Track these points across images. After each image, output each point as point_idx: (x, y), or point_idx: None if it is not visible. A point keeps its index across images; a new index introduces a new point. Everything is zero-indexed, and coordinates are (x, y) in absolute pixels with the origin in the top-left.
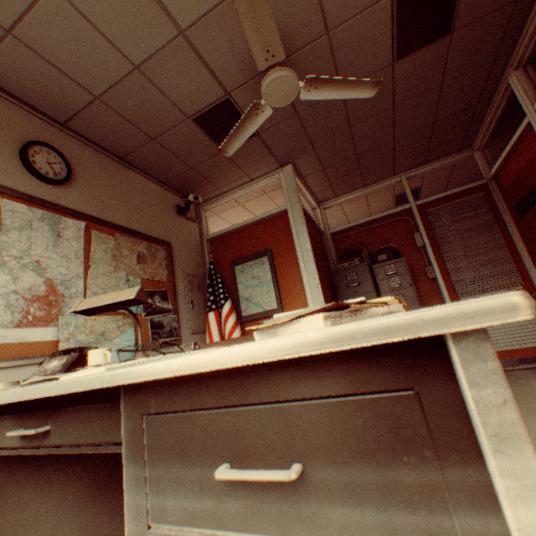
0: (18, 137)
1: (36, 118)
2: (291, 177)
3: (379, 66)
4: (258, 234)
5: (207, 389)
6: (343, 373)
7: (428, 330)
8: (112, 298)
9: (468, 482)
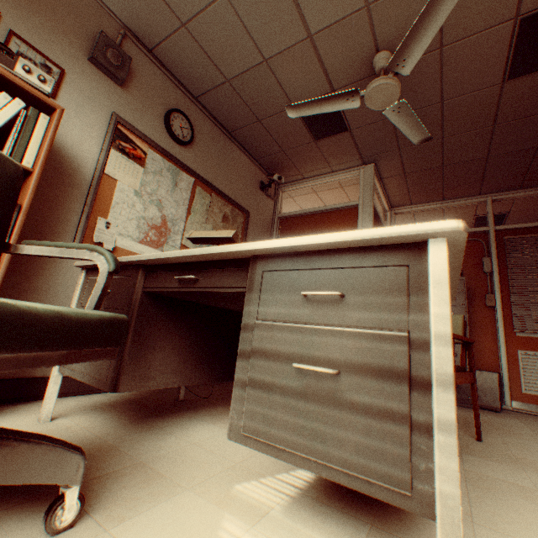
0: (166, 104)
1: (179, 91)
2: (369, 176)
3: (487, 83)
4: (325, 222)
5: (302, 260)
6: (375, 257)
7: (418, 232)
8: (215, 234)
9: (419, 302)
